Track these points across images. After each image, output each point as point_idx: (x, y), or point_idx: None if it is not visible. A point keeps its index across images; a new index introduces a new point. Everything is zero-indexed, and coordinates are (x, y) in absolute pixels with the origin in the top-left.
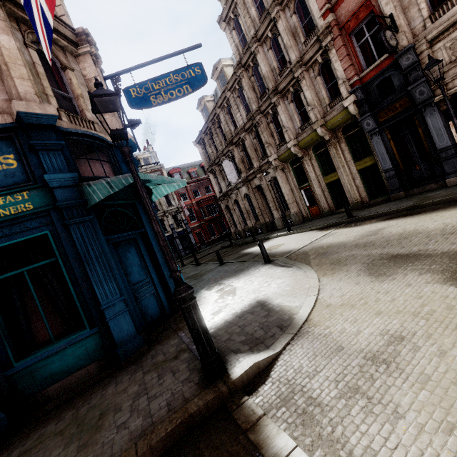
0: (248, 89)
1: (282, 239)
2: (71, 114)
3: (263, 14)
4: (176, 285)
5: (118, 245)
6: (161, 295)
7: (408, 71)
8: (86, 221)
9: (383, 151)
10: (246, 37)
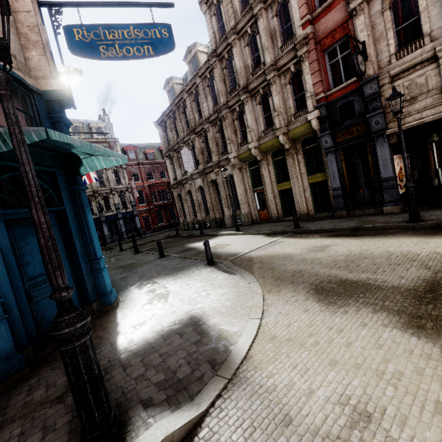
0: (219, 81)
1: (229, 238)
2: None
3: (246, 8)
4: (58, 311)
5: (15, 224)
6: (72, 294)
7: (369, 99)
8: None
9: (335, 170)
10: (225, 27)
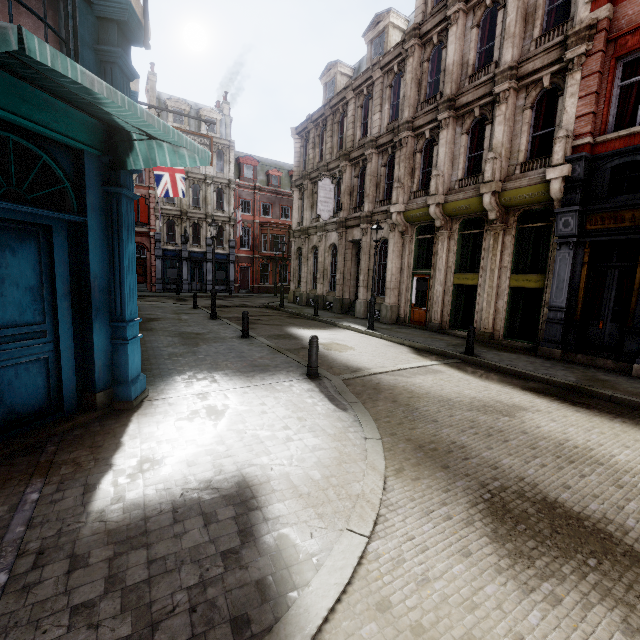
0: (411, 80)
1: (354, 338)
2: None
3: None
4: None
5: None
6: (66, 369)
7: None
8: None
9: (566, 276)
10: None
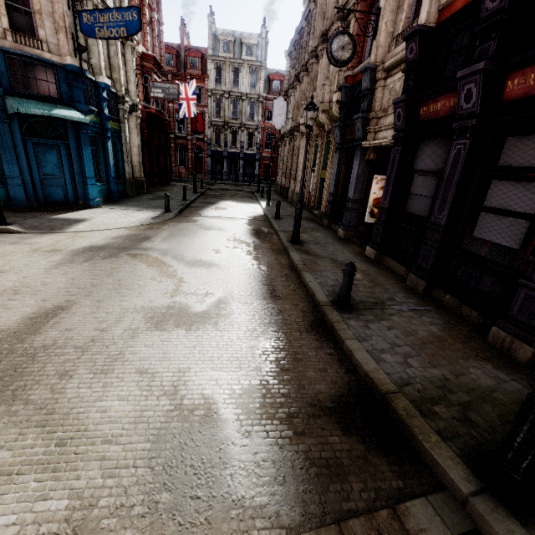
0: (318, 15)
1: (245, 207)
2: (19, 34)
3: None
4: None
5: (39, 145)
6: (69, 191)
7: (362, 95)
8: (5, 123)
9: (335, 172)
10: None
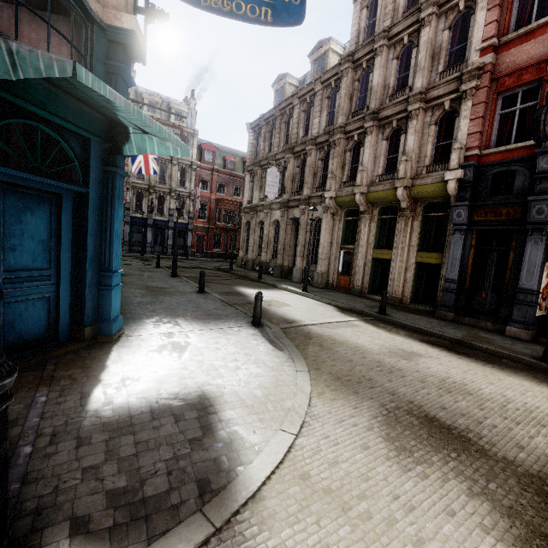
0: (345, 94)
1: (291, 297)
2: None
3: (412, 8)
4: None
5: (10, 190)
6: (63, 306)
7: (540, 176)
8: None
9: (458, 255)
10: (376, 26)
